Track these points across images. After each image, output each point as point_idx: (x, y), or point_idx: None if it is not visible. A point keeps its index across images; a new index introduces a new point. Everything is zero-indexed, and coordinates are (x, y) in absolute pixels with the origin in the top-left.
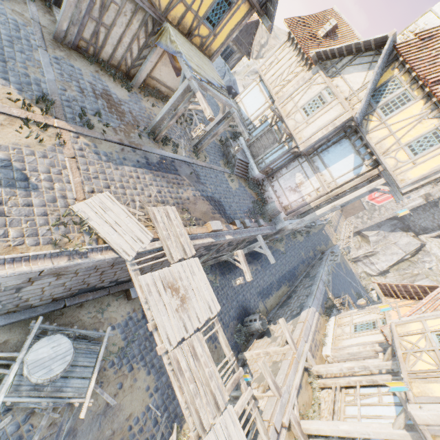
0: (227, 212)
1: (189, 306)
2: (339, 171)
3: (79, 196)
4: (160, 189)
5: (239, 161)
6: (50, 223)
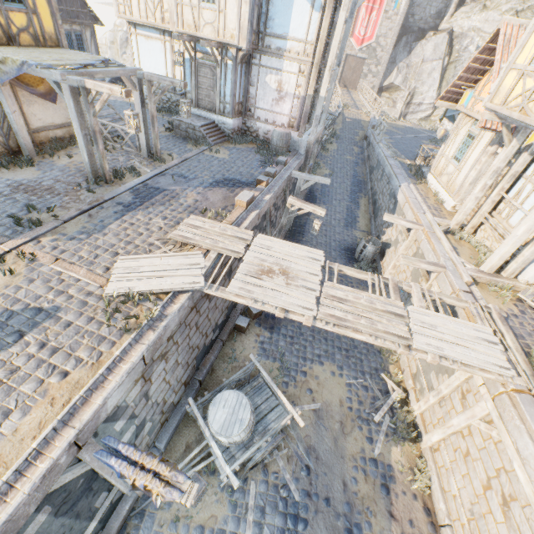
0: (243, 180)
1: (294, 272)
2: (301, 27)
3: (101, 282)
4: (162, 216)
5: (203, 128)
6: (103, 321)
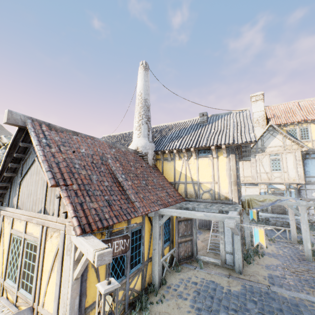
0: None
1: None
2: None
3: None
4: None
5: None
6: None
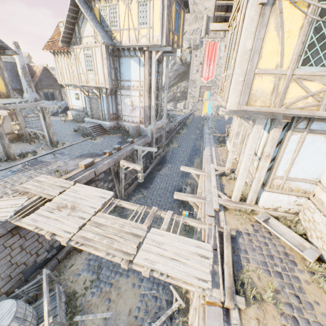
0: (100, 153)
1: (80, 207)
2: (136, 75)
3: None
4: (30, 176)
5: (91, 128)
6: None
